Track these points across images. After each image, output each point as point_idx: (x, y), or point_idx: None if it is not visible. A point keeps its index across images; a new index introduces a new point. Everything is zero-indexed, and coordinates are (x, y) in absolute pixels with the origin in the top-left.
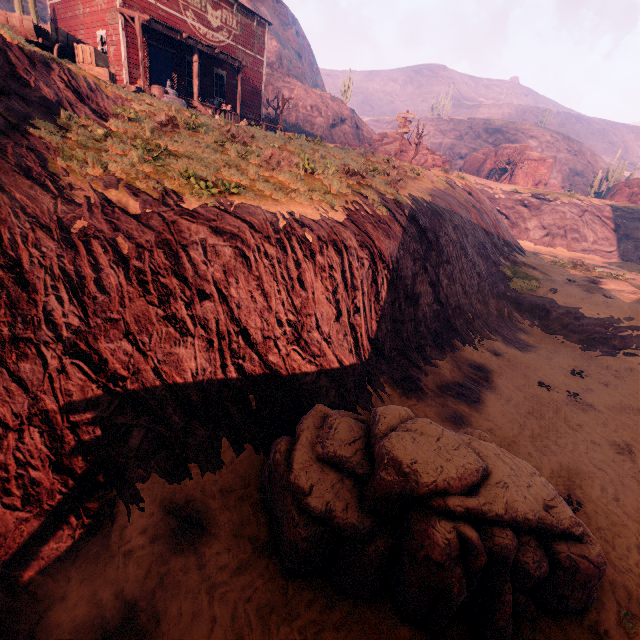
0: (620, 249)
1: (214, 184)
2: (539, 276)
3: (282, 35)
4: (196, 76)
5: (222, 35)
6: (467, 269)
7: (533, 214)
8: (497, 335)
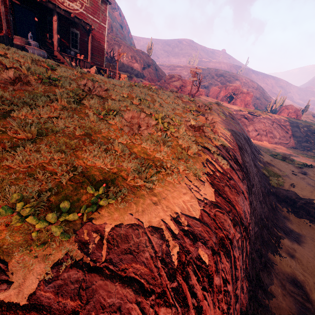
0: (291, 142)
1: (72, 186)
2: (279, 173)
3: (112, 14)
4: (55, 32)
5: (76, 5)
6: (256, 182)
7: (250, 123)
8: (281, 231)
